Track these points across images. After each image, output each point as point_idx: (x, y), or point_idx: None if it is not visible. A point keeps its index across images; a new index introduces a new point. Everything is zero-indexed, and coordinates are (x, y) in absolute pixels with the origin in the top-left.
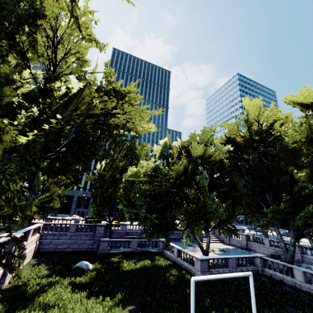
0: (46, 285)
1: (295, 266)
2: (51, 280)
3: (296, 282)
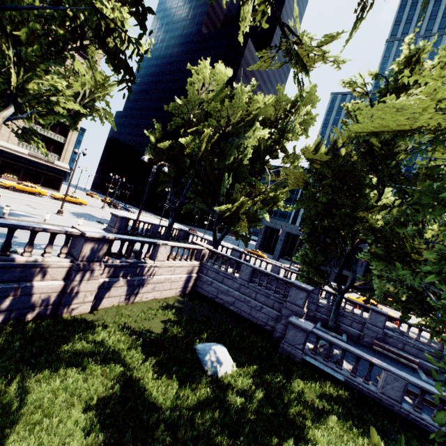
0: (102, 352)
1: None
2: (117, 347)
3: None
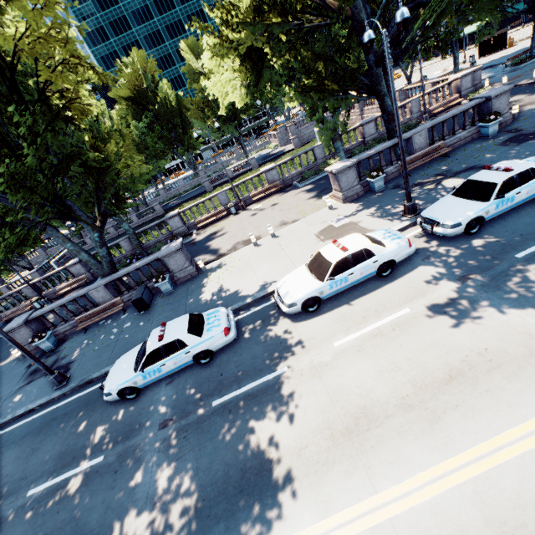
0: None
1: (85, 238)
2: None
3: (90, 245)
